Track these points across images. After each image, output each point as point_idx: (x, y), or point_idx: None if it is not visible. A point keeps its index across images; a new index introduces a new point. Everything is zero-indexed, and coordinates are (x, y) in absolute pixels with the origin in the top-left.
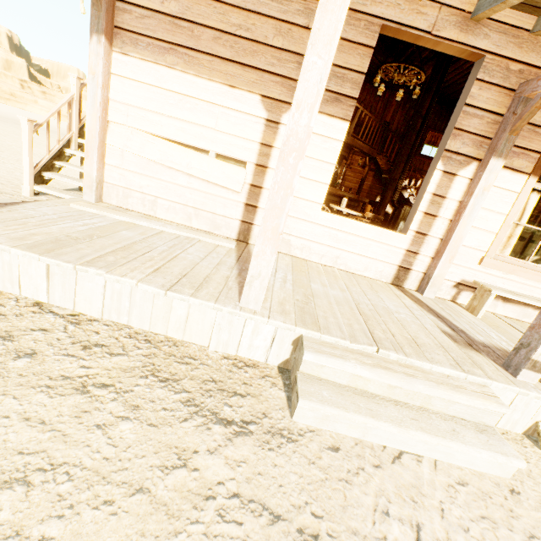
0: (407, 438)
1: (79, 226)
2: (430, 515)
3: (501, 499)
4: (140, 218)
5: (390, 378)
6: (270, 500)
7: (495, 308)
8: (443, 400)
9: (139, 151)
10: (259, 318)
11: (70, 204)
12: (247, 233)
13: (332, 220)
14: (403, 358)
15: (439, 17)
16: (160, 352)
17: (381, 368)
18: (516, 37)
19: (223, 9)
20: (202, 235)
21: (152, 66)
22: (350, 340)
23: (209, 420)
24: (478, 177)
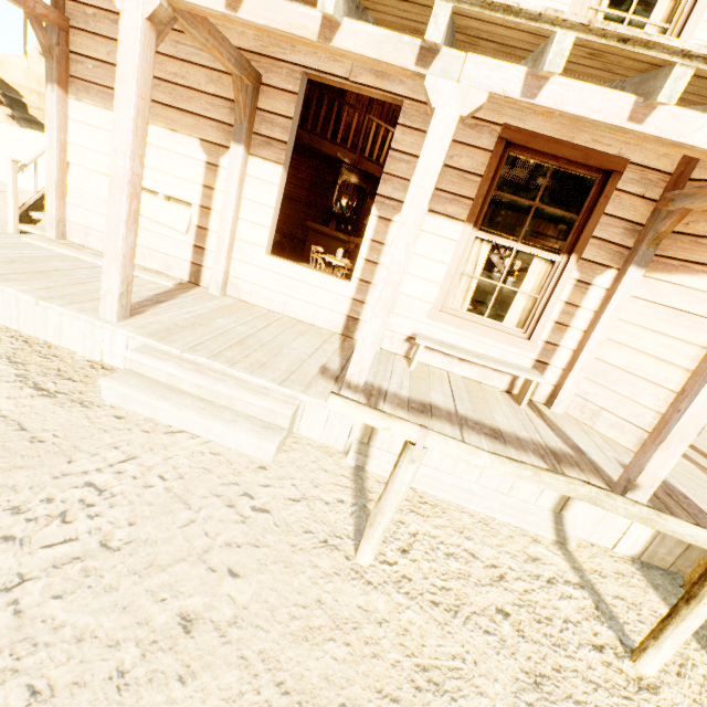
0: (186, 419)
1: (12, 254)
2: (155, 457)
3: (242, 467)
4: (88, 254)
5: (197, 378)
6: (28, 423)
7: (452, 367)
8: (241, 400)
9: (95, 191)
10: (109, 326)
11: (23, 237)
12: (198, 275)
13: (277, 264)
14: (225, 368)
15: (354, 64)
16: (29, 349)
17: (195, 372)
18: None
19: (161, 59)
20: (144, 273)
21: (103, 111)
22: (188, 352)
23: (28, 386)
24: None
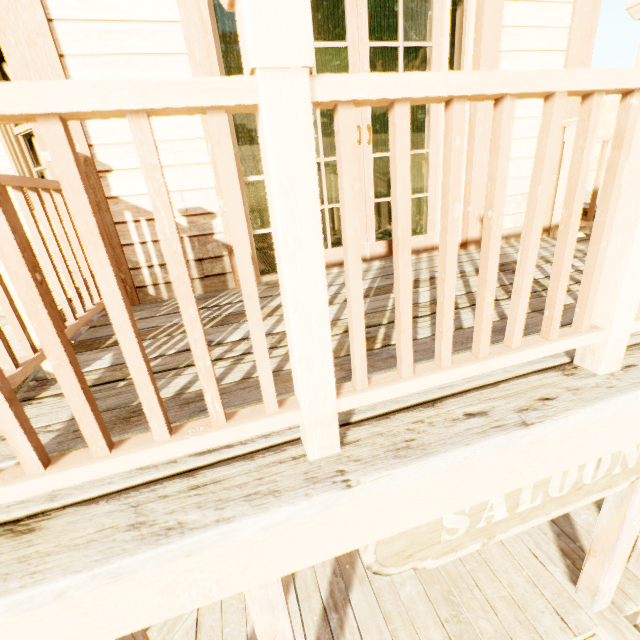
0: None
1: None
2: None
3: None
4: None
5: None
6: None
7: None
8: None
9: None
10: None
11: None
12: None
13: None
14: None
15: None
16: None
17: None
18: None
19: None
20: None
21: None
22: None
23: None
24: None
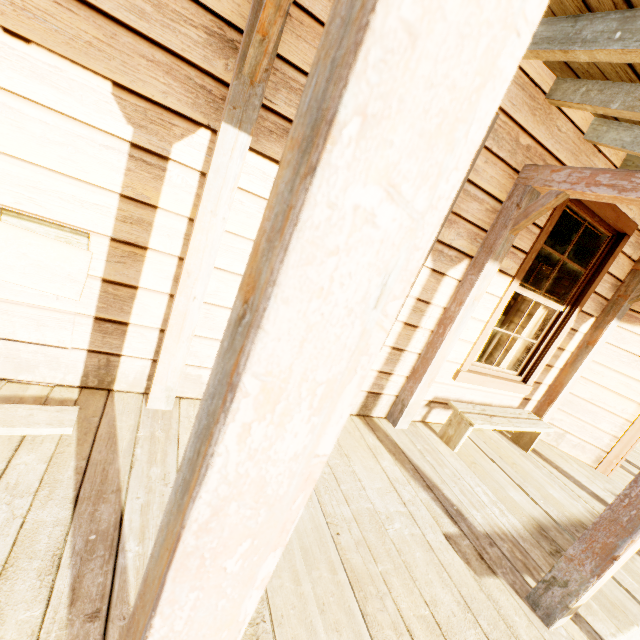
0: None
1: None
2: None
3: None
4: None
5: None
6: None
7: None
8: None
9: None
10: None
11: None
12: (106, 373)
13: None
14: None
15: None
16: None
17: None
18: (533, 98)
19: None
20: None
21: None
22: None
23: None
24: (469, 282)
